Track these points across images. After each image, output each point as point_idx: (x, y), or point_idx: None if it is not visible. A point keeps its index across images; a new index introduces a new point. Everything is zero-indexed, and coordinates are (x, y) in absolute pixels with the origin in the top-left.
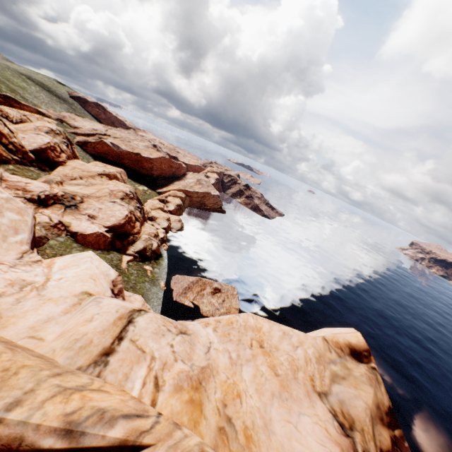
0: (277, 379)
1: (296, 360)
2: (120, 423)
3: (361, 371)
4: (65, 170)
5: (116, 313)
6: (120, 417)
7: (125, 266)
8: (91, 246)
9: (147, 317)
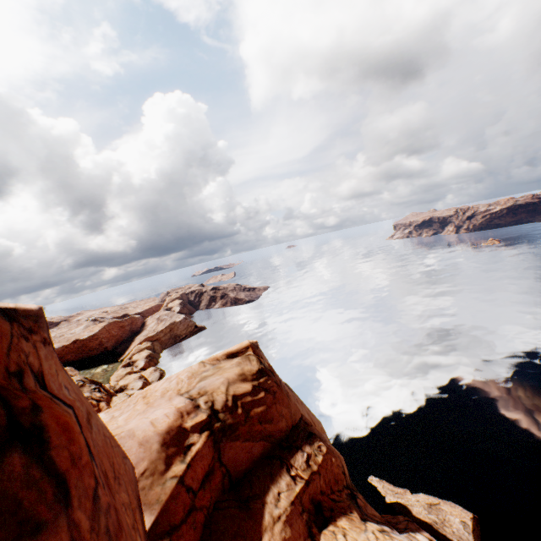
0: (147, 405)
1: (169, 387)
2: None
3: (234, 362)
4: None
5: None
6: None
7: None
8: None
9: None
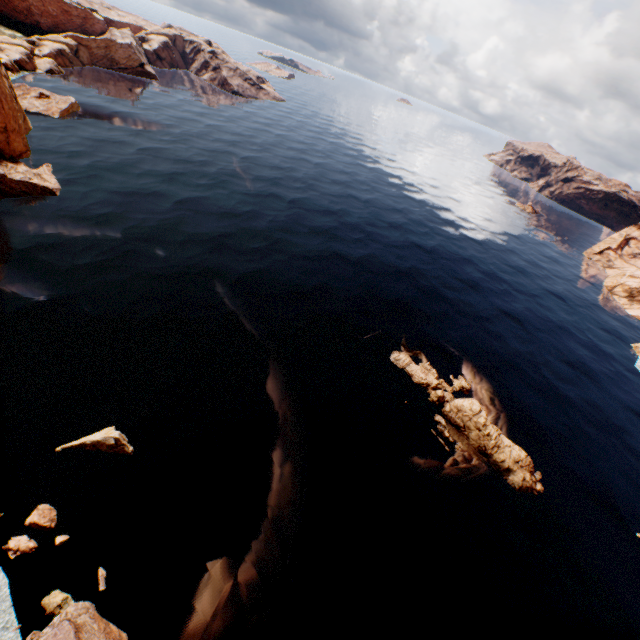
0: None
1: None
2: None
3: None
4: None
5: None
6: None
7: None
8: None
9: None
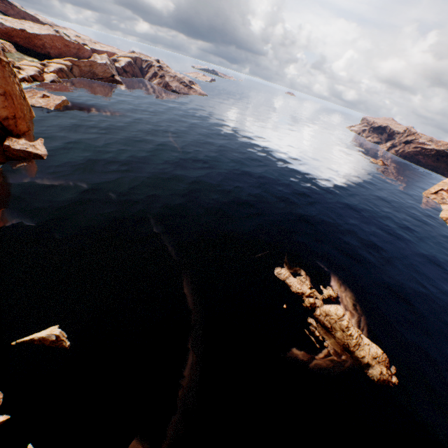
0: None
1: None
2: None
3: None
4: None
5: None
6: None
7: None
8: None
9: None
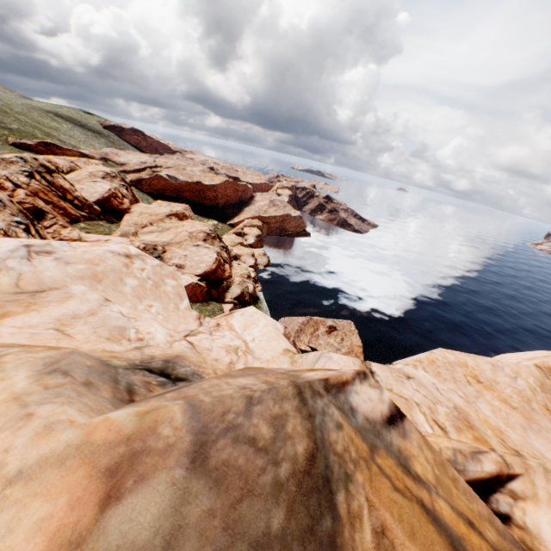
0: (517, 412)
1: (523, 391)
2: (481, 458)
3: None
4: (133, 218)
5: (356, 366)
6: (473, 453)
7: None
8: (189, 299)
9: (375, 366)
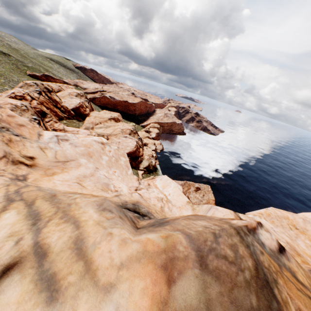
0: None
1: None
2: None
3: None
4: (91, 119)
5: (232, 215)
6: (310, 271)
7: (141, 177)
8: None
9: (241, 215)
